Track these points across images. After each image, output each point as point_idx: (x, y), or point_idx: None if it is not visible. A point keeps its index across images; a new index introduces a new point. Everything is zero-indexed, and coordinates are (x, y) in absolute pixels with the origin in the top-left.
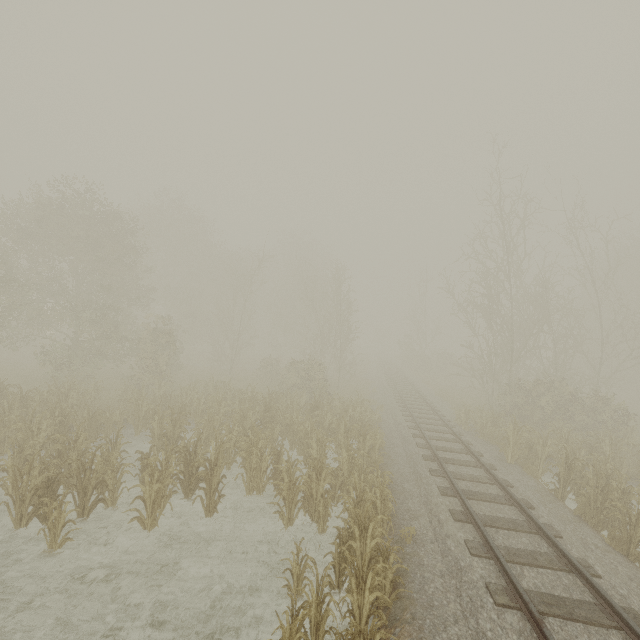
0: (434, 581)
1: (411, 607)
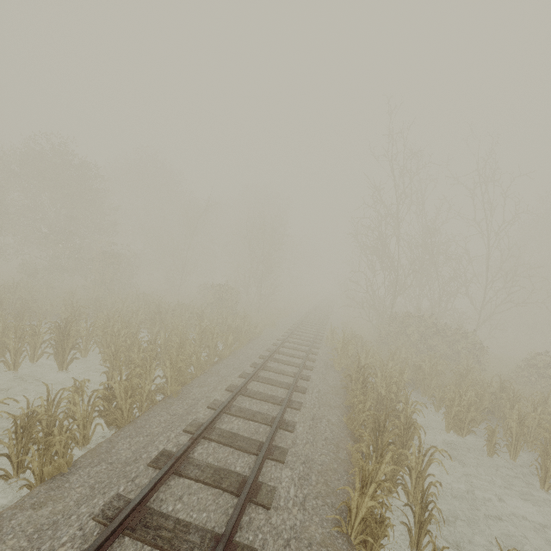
0: (163, 417)
1: (127, 425)
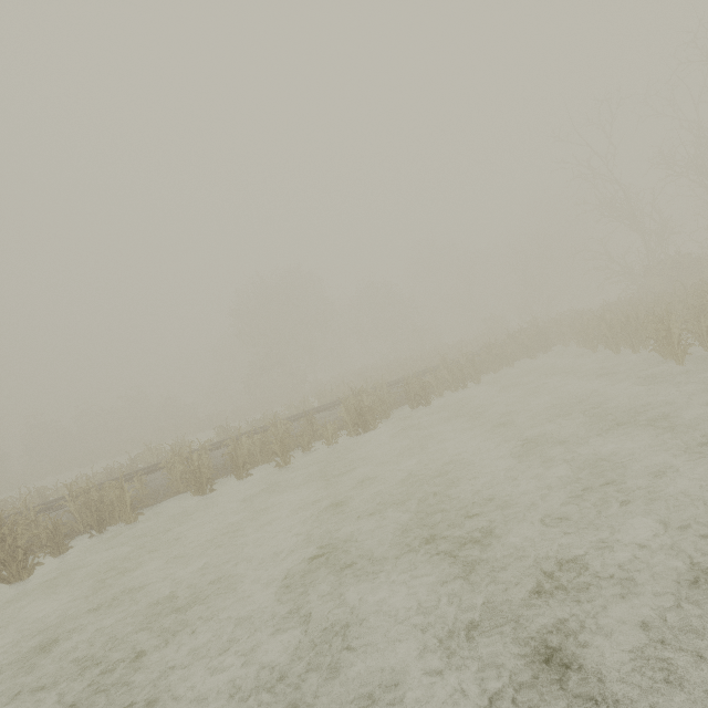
0: None
1: None
